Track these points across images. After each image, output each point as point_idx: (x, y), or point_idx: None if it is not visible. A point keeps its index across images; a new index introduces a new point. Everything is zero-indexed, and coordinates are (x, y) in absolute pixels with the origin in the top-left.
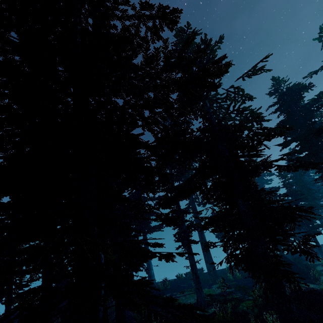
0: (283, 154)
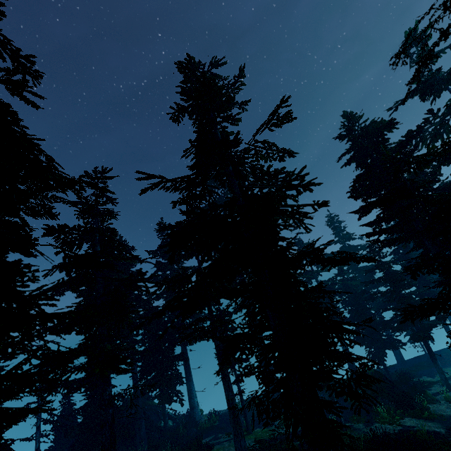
0: (365, 224)
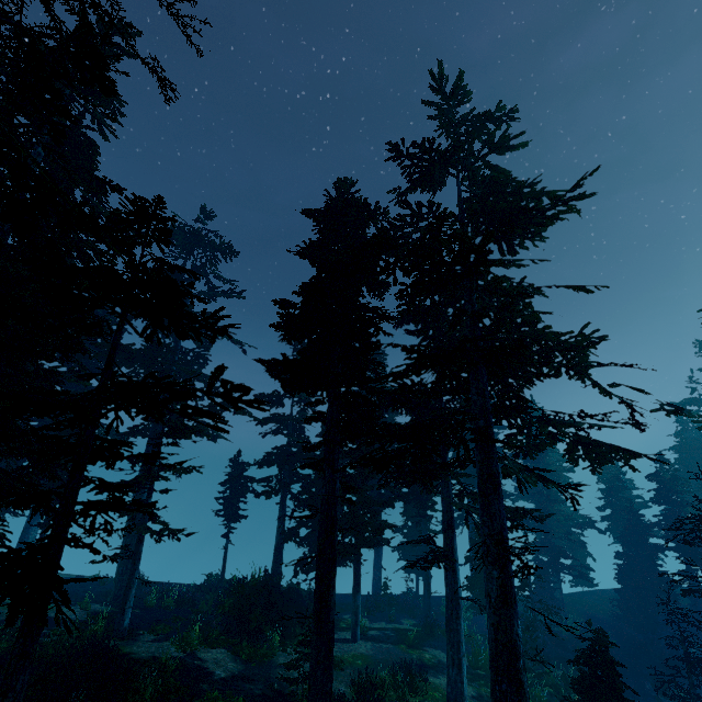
0: (300, 354)
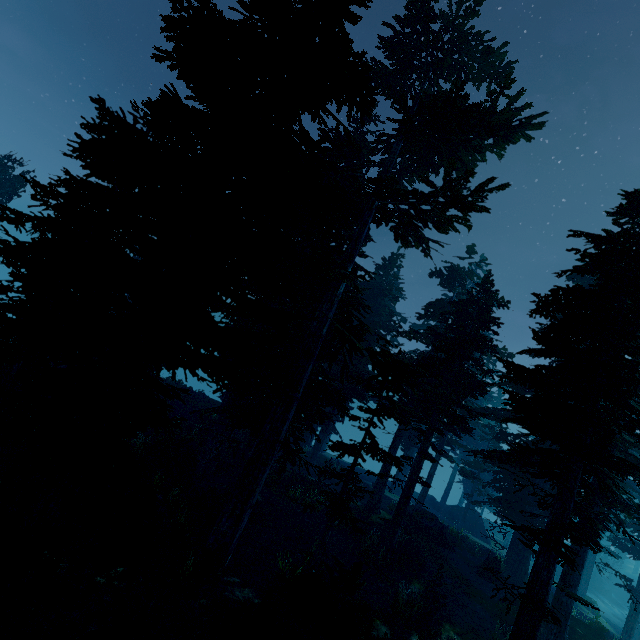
0: None
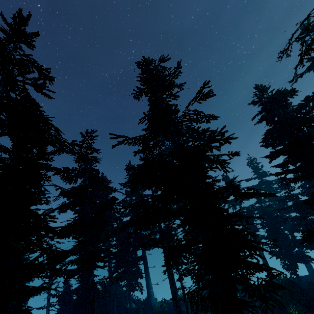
0: (275, 166)
